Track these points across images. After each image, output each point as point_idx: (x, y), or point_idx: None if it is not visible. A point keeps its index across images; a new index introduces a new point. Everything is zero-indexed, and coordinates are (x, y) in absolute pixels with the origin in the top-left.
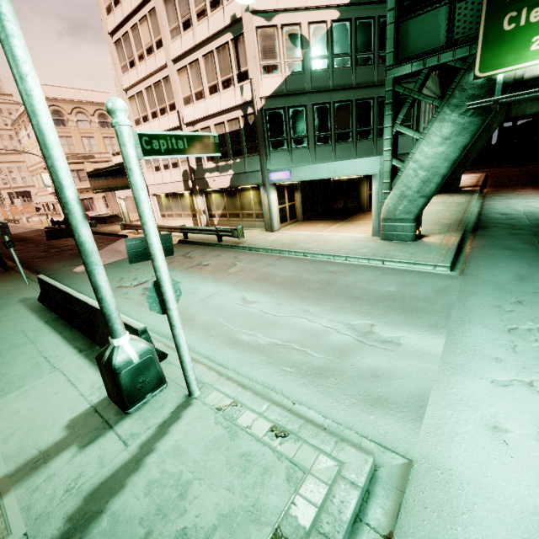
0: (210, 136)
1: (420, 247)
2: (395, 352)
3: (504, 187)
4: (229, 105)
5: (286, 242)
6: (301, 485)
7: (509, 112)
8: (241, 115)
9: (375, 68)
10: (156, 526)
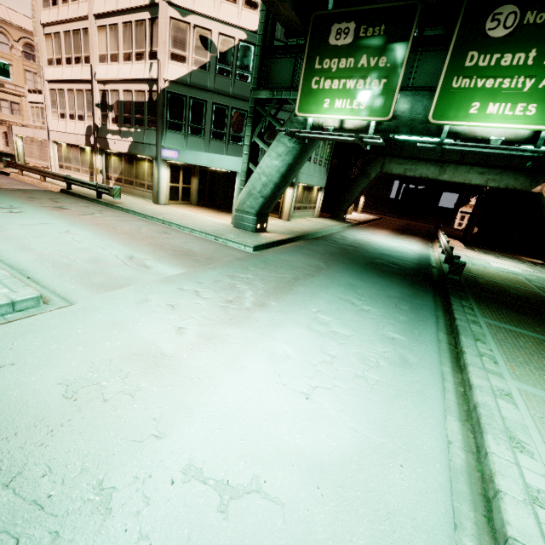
0: None
1: (253, 235)
2: (140, 270)
3: (374, 226)
4: (138, 76)
5: (158, 212)
6: None
7: (383, 168)
8: (147, 89)
9: None
10: None
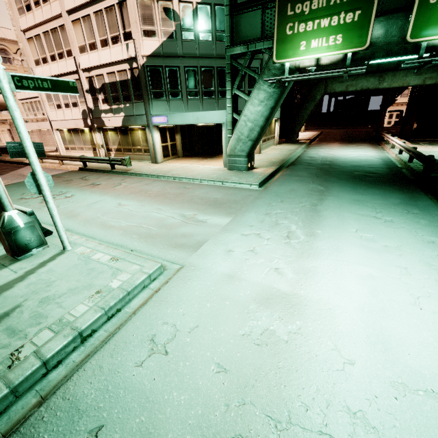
0: (69, 81)
1: (249, 174)
2: (201, 225)
3: (324, 141)
4: (118, 58)
5: (163, 170)
6: (118, 276)
7: (326, 89)
8: (128, 68)
9: None
10: (31, 297)
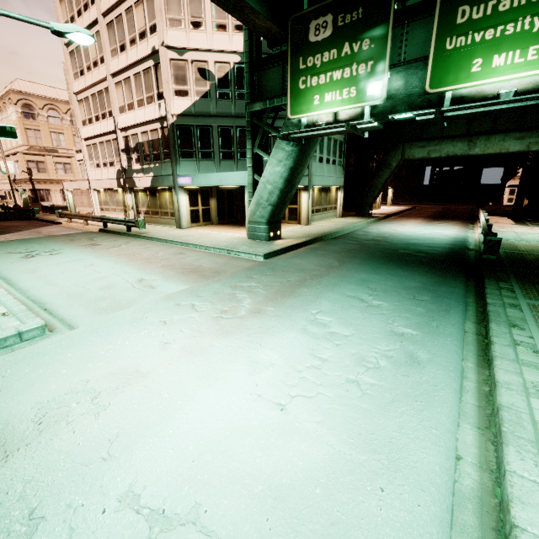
0: (6, 126)
1: (265, 244)
2: (145, 291)
3: (404, 217)
4: (150, 118)
5: (178, 236)
6: None
7: (404, 154)
8: (159, 127)
9: None
10: None
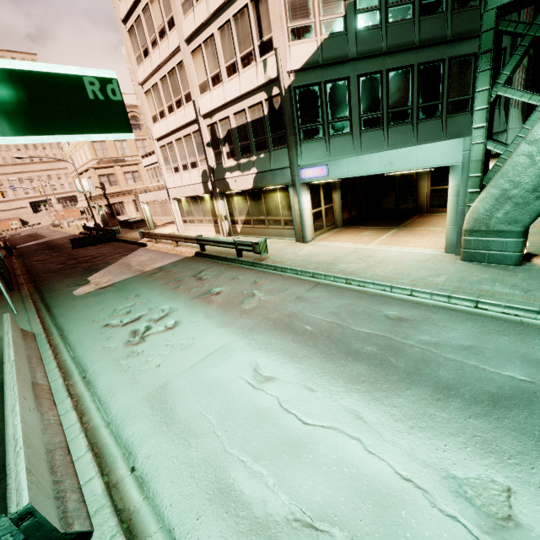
0: (82, 76)
1: (536, 277)
2: None
3: None
4: (250, 87)
5: (322, 261)
6: None
7: None
8: (264, 99)
9: (447, 17)
10: None
